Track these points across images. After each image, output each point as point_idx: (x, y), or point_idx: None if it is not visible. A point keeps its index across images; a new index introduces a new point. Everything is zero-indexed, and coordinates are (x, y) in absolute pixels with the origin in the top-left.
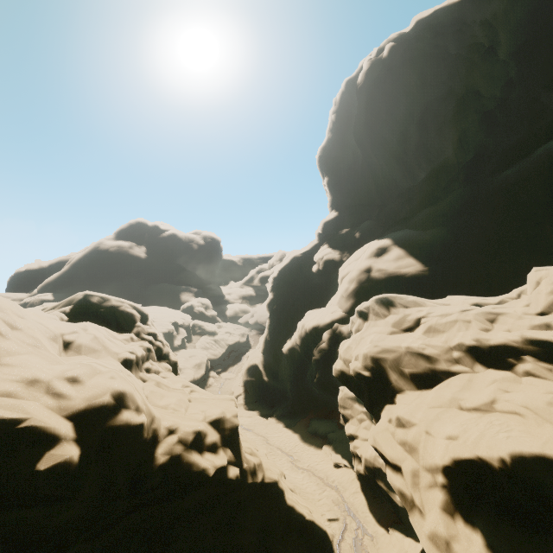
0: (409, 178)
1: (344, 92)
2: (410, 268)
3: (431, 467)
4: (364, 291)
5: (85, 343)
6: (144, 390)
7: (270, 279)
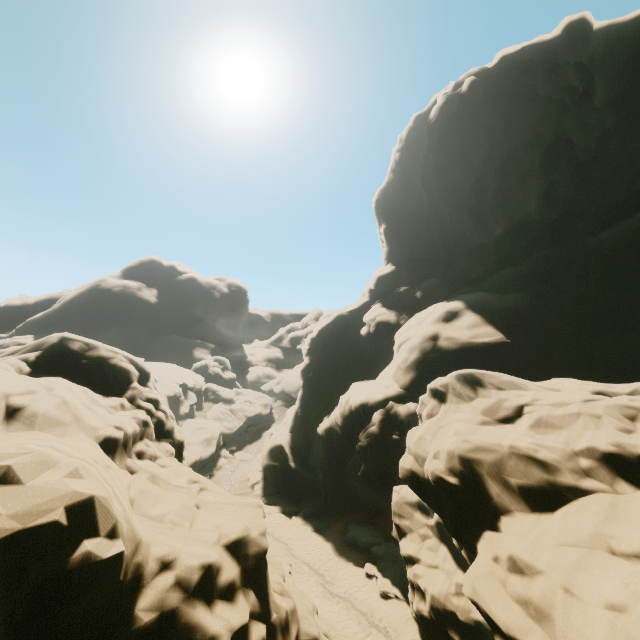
0: (483, 233)
1: (412, 128)
2: (490, 339)
3: None
4: (428, 363)
5: (43, 411)
6: (130, 490)
7: (307, 340)
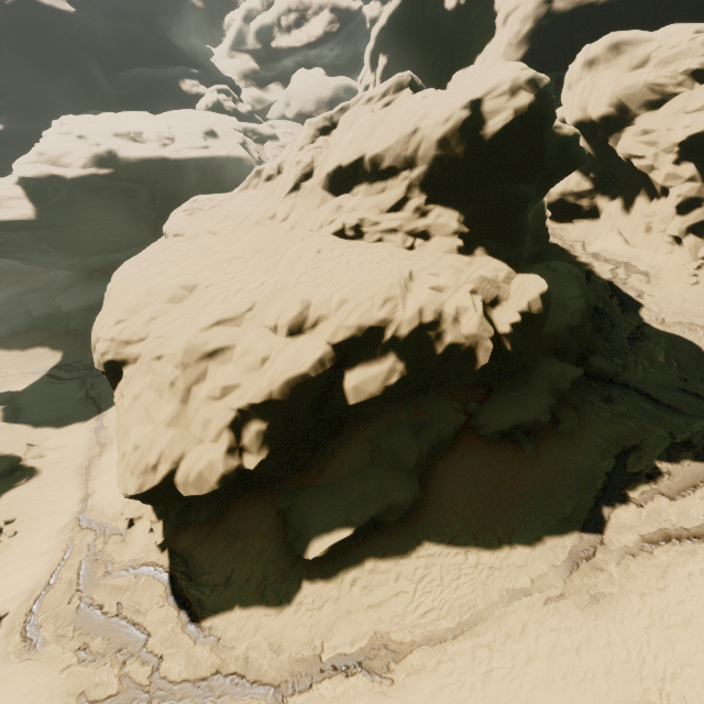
0: None
1: None
2: None
3: (669, 147)
4: (541, 33)
5: None
6: None
7: (374, 31)
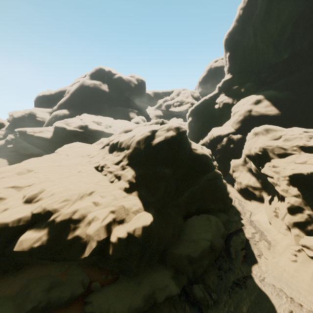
0: (277, 57)
1: None
2: (272, 112)
3: (284, 176)
4: (246, 121)
5: None
6: None
7: (189, 110)
